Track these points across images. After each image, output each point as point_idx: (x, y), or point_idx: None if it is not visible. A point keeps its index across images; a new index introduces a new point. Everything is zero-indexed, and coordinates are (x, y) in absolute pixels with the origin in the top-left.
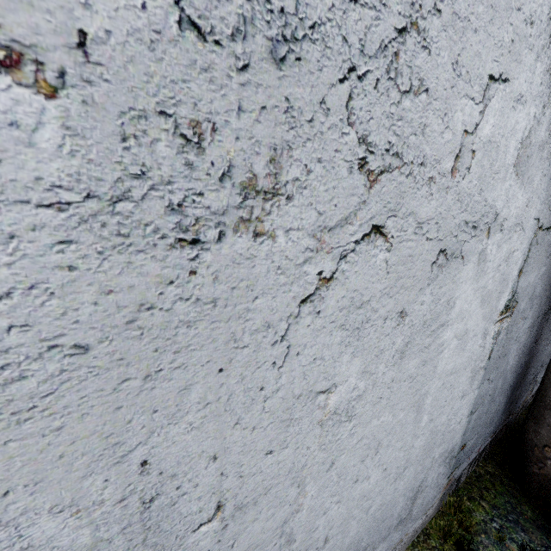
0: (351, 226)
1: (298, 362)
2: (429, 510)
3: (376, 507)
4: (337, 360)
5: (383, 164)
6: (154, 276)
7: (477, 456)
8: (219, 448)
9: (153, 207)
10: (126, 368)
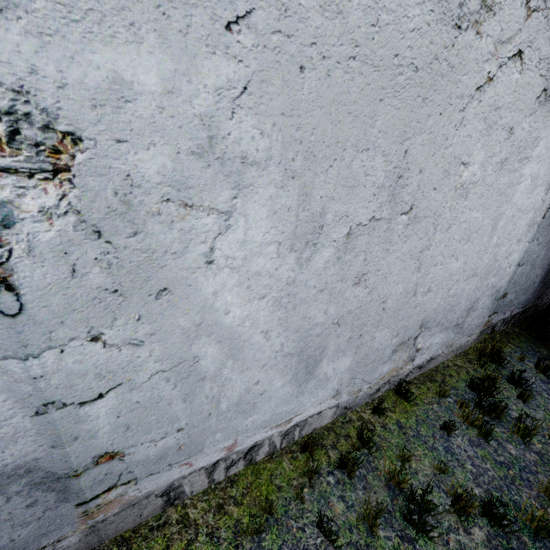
0: (510, 46)
1: (462, 132)
2: (471, 337)
3: (452, 293)
4: (475, 144)
5: (536, 5)
6: (443, 42)
7: (509, 318)
8: (424, 166)
9: (455, 2)
10: (421, 89)
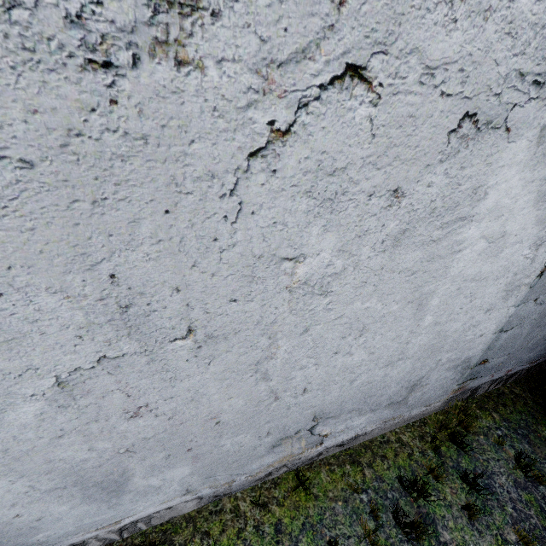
0: (313, 63)
1: (254, 222)
2: (430, 405)
3: (362, 382)
4: (305, 230)
5: None
6: (74, 101)
7: (505, 377)
8: (180, 282)
9: (51, 18)
10: (73, 190)
